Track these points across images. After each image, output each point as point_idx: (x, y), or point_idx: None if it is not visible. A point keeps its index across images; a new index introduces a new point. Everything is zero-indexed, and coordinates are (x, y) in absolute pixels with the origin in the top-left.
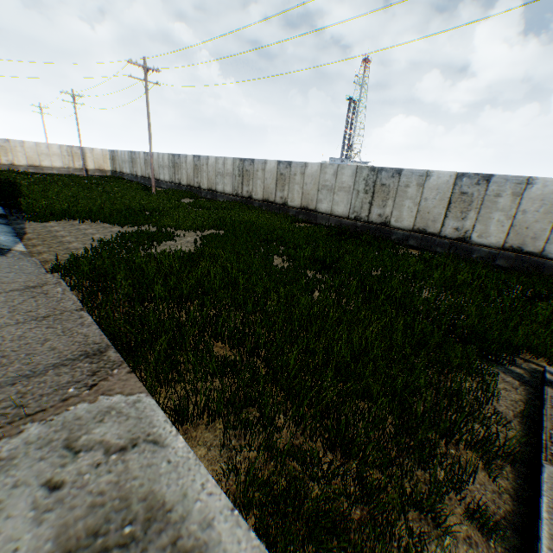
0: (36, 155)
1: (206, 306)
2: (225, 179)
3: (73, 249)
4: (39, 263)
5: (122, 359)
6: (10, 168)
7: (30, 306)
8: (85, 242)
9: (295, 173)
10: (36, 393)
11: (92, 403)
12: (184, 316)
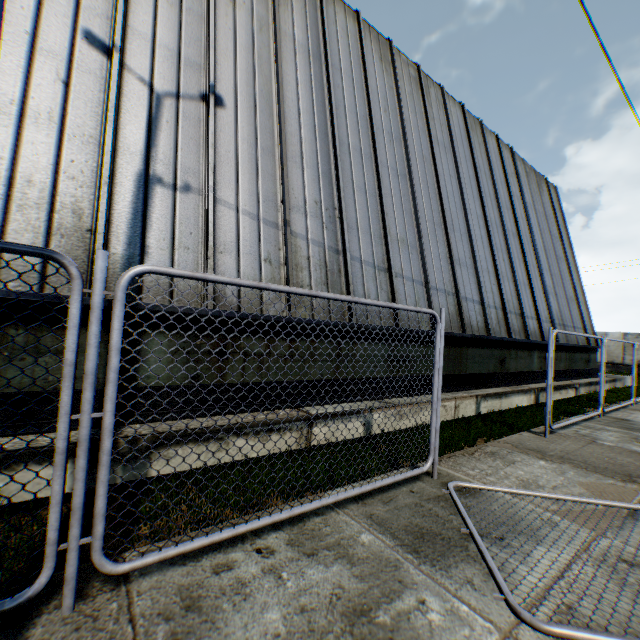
0: None
1: None
2: None
3: None
4: None
5: None
6: None
7: None
8: None
9: None
10: None
11: None
12: None
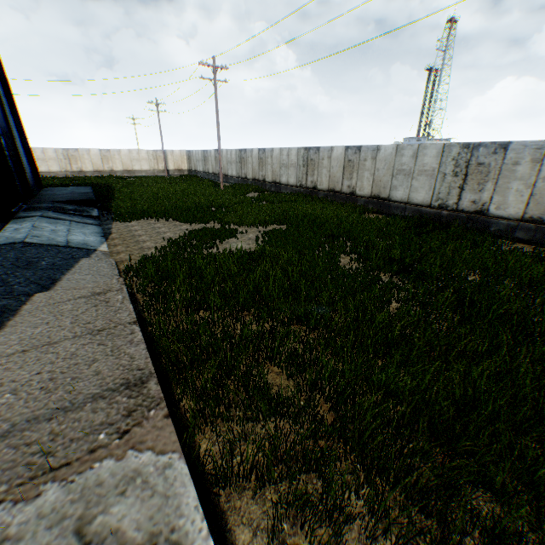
0: (129, 161)
1: (263, 317)
2: (289, 170)
3: (145, 248)
4: (114, 263)
5: (161, 395)
6: (110, 173)
7: (90, 316)
8: (157, 241)
9: (366, 158)
10: (67, 435)
11: (119, 459)
12: (239, 328)
